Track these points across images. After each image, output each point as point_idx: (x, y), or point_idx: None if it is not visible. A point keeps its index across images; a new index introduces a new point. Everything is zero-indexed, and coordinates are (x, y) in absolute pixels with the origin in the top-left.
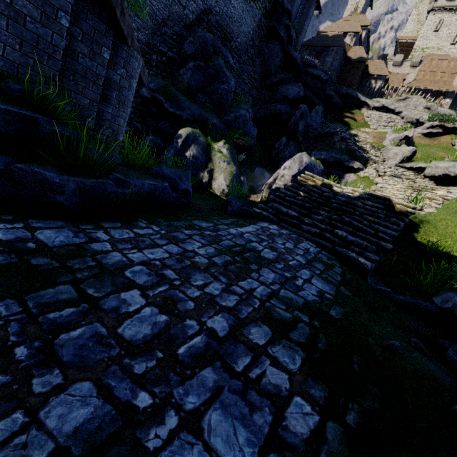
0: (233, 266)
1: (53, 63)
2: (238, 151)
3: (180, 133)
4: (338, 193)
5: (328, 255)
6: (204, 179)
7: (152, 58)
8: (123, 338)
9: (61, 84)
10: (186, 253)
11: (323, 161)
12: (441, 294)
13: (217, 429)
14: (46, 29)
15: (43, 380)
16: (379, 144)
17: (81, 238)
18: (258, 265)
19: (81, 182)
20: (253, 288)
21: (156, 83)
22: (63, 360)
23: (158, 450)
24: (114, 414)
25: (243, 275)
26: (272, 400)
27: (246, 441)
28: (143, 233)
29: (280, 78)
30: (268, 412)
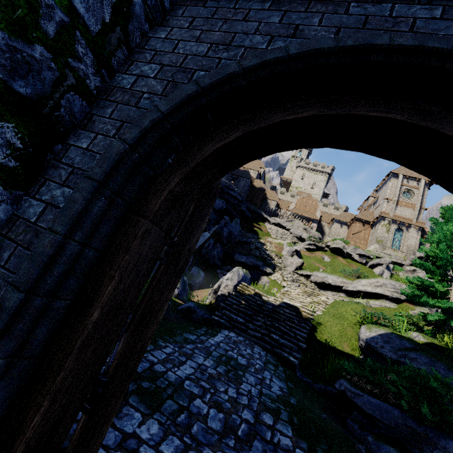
0: (231, 374)
1: None
2: None
3: None
4: (266, 302)
5: (272, 357)
6: None
7: None
8: (213, 429)
9: None
10: (201, 367)
11: (244, 263)
12: (338, 381)
13: None
14: None
15: (206, 452)
16: (280, 253)
17: (146, 362)
18: (242, 371)
19: None
20: (250, 389)
21: None
22: (203, 442)
23: None
24: None
25: (239, 380)
26: (288, 452)
27: None
28: (169, 352)
29: None
30: None
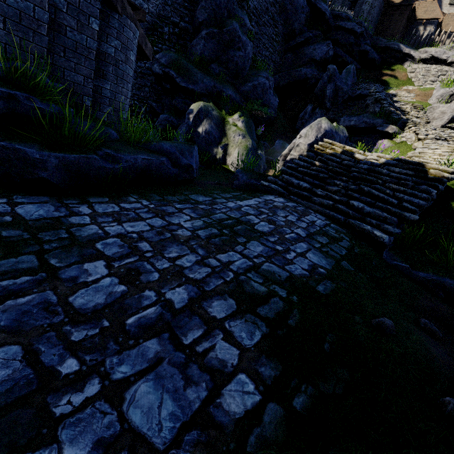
0: (218, 239)
1: (40, 39)
2: (258, 123)
3: (191, 108)
4: (360, 161)
5: (336, 229)
6: (218, 155)
7: (164, 31)
8: (71, 306)
9: (52, 62)
10: (170, 226)
11: (353, 127)
12: None
13: (141, 400)
14: (27, 3)
15: None
16: (423, 103)
17: (62, 212)
18: (247, 238)
19: (63, 157)
20: (231, 261)
21: (167, 58)
22: None
23: (65, 416)
24: (31, 378)
25: (225, 248)
26: (212, 376)
27: (169, 415)
28: (129, 208)
29: (306, 37)
30: (204, 387)
